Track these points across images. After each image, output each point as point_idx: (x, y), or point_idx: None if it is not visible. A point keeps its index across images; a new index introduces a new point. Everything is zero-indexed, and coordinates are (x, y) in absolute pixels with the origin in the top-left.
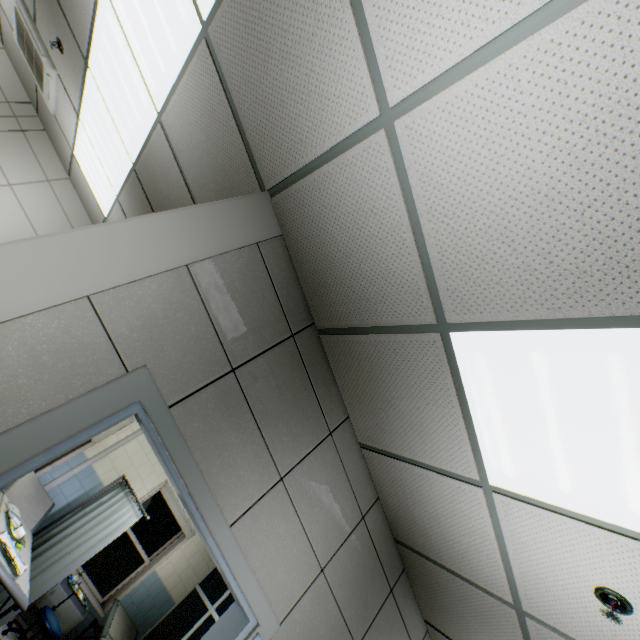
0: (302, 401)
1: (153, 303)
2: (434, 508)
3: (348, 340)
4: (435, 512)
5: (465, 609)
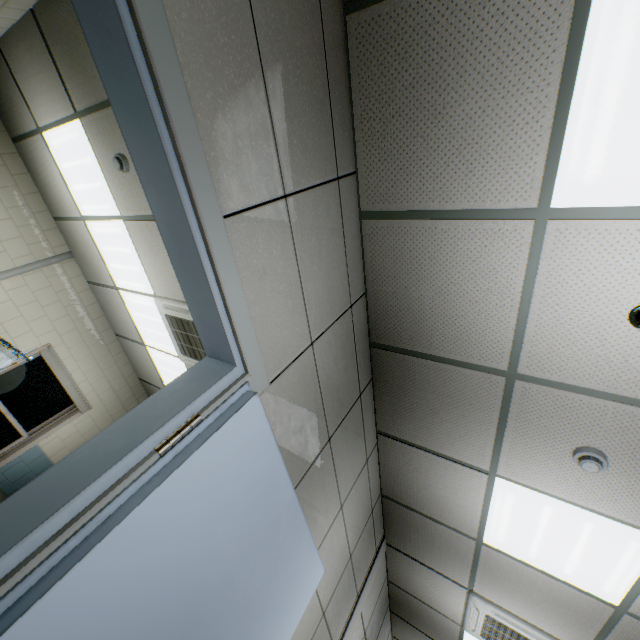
0: (317, 103)
1: None
2: (447, 278)
3: (400, 7)
4: (446, 283)
5: (438, 400)
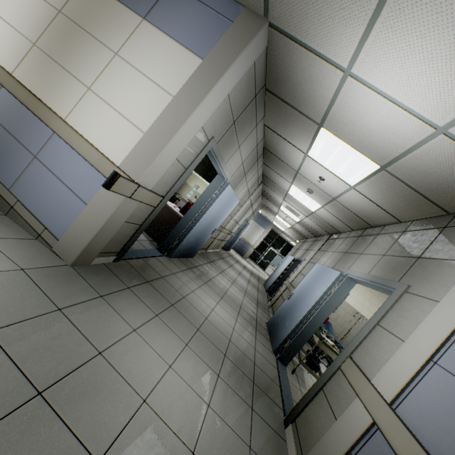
0: (251, 120)
1: (216, 115)
2: (285, 150)
3: (280, 102)
4: (285, 151)
5: (280, 167)
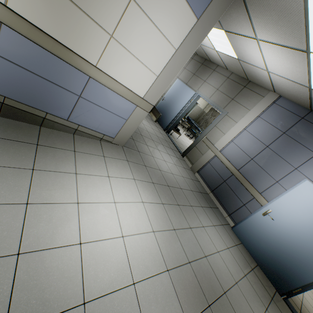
0: None
1: None
2: None
3: None
4: None
5: None
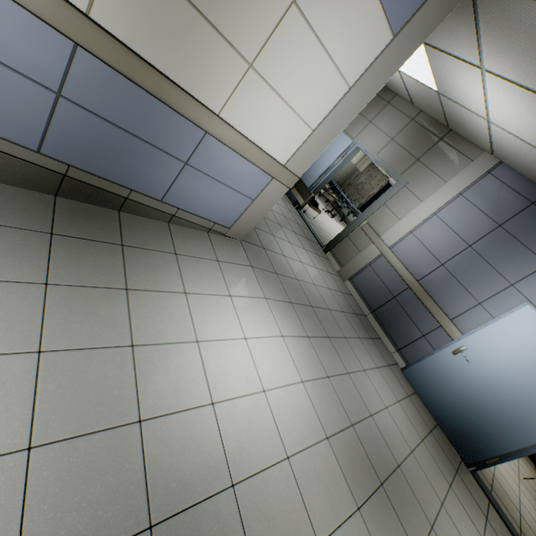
0: None
1: None
2: None
3: None
4: None
5: None
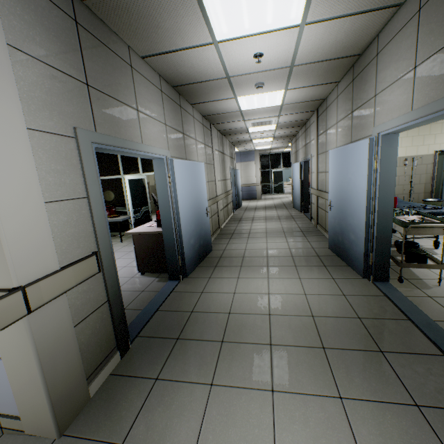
0: (114, 64)
1: (35, 94)
2: (192, 64)
3: None
4: (192, 66)
5: (208, 91)
